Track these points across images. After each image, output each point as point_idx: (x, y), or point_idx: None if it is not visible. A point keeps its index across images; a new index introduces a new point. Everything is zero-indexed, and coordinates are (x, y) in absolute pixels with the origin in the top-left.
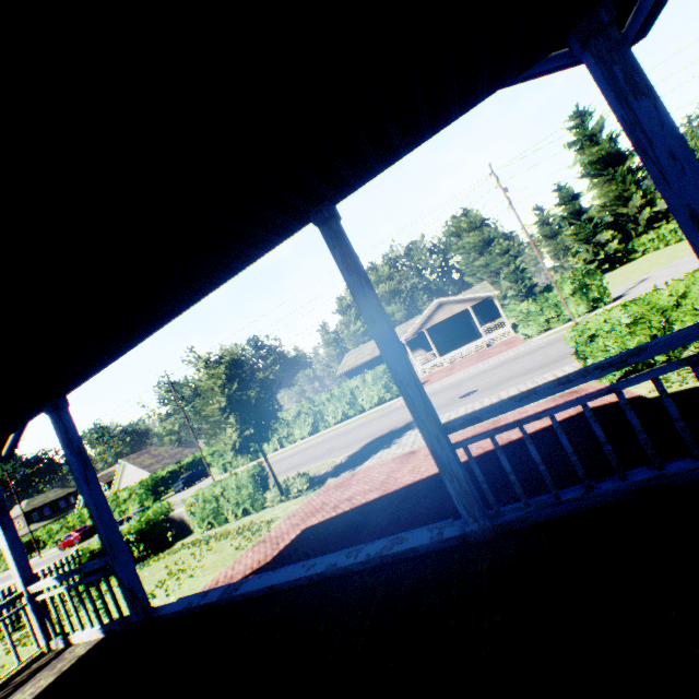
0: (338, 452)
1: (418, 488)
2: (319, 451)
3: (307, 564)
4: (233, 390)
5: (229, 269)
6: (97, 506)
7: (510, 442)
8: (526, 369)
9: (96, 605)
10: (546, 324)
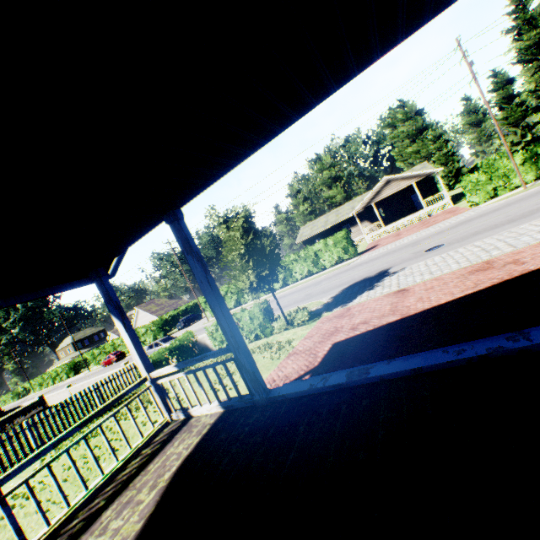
0: (318, 296)
1: (447, 310)
2: (297, 297)
3: (449, 350)
4: (249, 240)
5: (415, 20)
6: (219, 304)
7: (534, 271)
8: (492, 225)
9: (213, 387)
10: (493, 192)
